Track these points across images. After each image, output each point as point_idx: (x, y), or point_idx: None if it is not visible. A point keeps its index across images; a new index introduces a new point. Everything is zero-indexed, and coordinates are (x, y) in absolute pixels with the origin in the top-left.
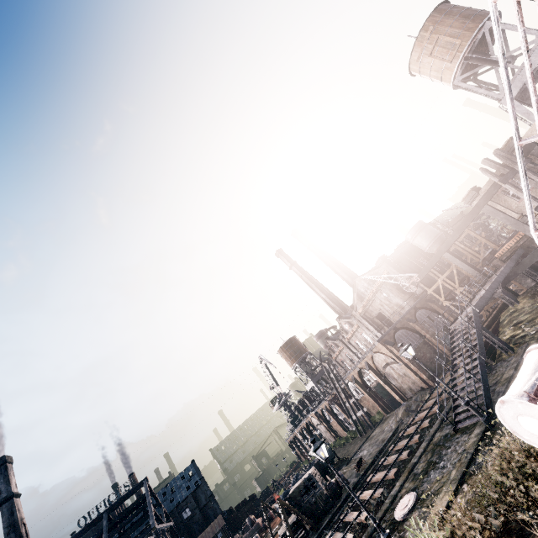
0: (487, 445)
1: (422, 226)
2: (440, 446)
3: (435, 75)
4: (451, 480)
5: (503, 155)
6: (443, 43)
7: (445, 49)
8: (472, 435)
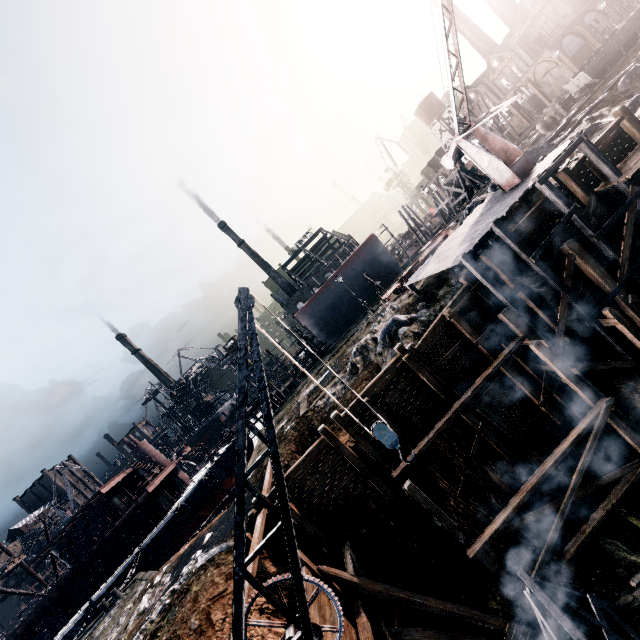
0: None
1: None
2: None
3: None
4: None
5: None
6: None
7: None
8: None
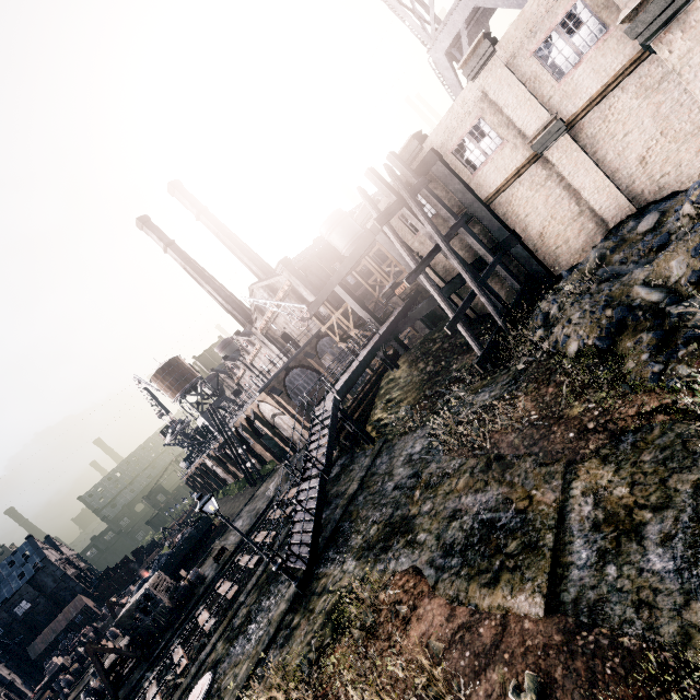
0: (286, 630)
1: (340, 218)
2: (267, 586)
3: None
4: (236, 685)
5: (399, 165)
6: None
7: None
8: (286, 596)
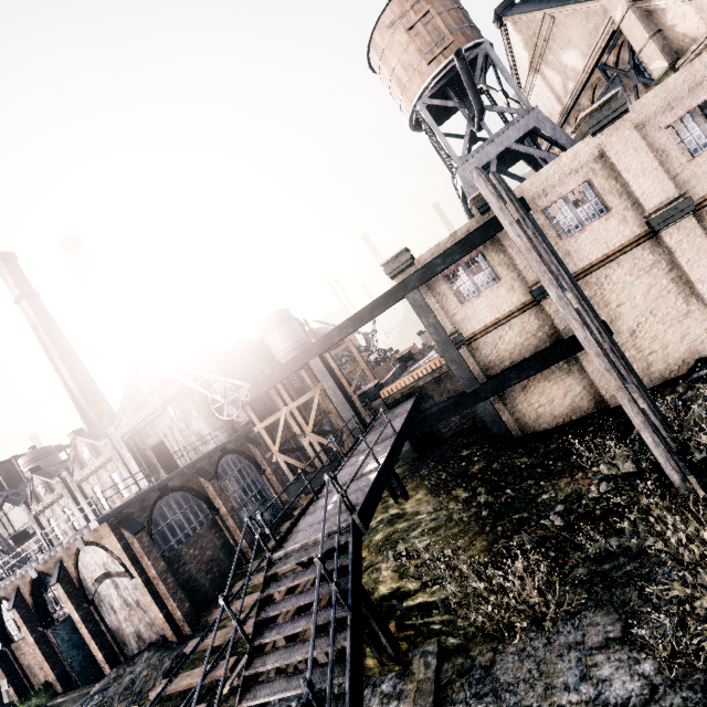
0: None
1: (287, 317)
2: None
3: (400, 75)
4: None
5: None
6: (431, 26)
7: (431, 37)
8: None
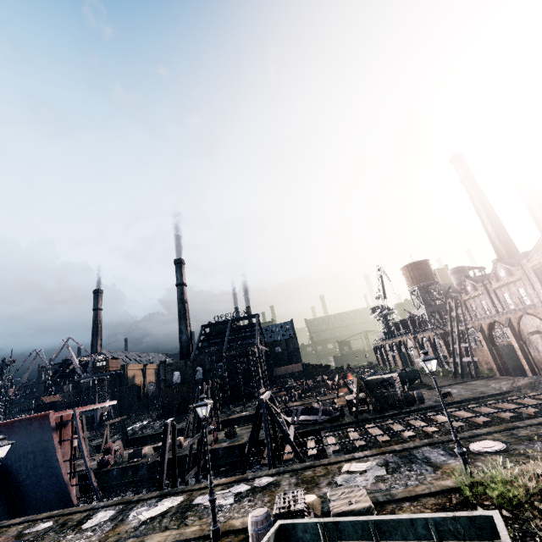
0: None
1: None
2: None
3: None
4: None
5: None
6: None
7: None
8: None
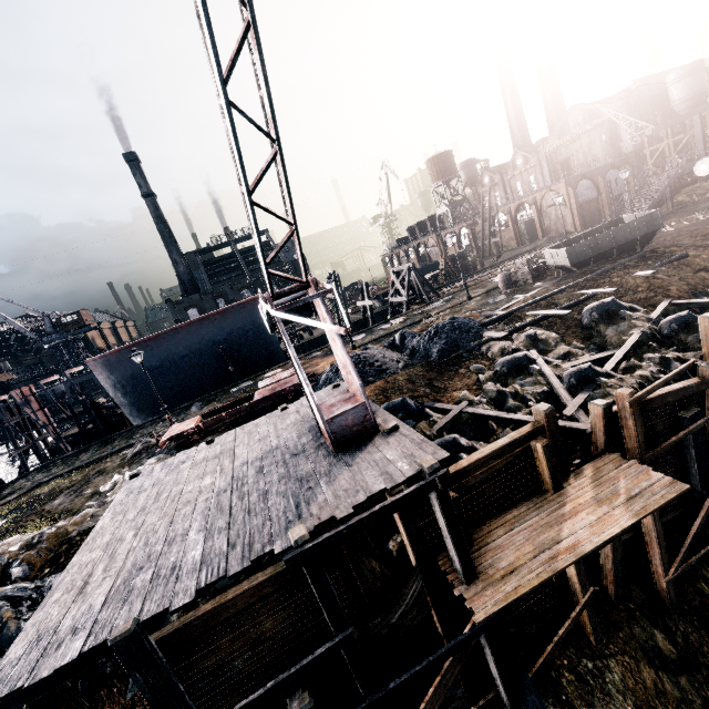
0: None
1: (698, 69)
2: None
3: None
4: None
5: None
6: None
7: None
8: None
